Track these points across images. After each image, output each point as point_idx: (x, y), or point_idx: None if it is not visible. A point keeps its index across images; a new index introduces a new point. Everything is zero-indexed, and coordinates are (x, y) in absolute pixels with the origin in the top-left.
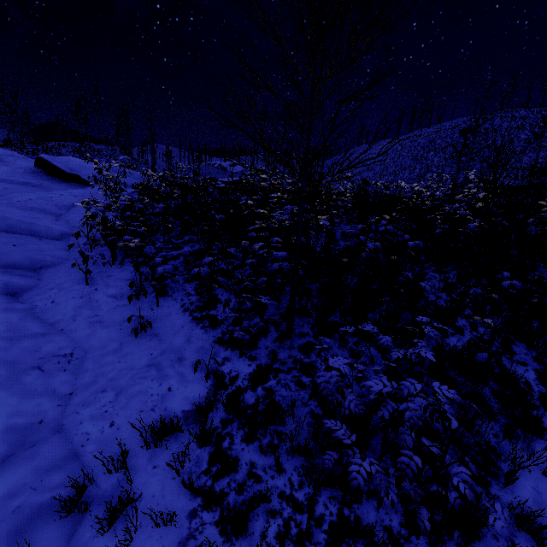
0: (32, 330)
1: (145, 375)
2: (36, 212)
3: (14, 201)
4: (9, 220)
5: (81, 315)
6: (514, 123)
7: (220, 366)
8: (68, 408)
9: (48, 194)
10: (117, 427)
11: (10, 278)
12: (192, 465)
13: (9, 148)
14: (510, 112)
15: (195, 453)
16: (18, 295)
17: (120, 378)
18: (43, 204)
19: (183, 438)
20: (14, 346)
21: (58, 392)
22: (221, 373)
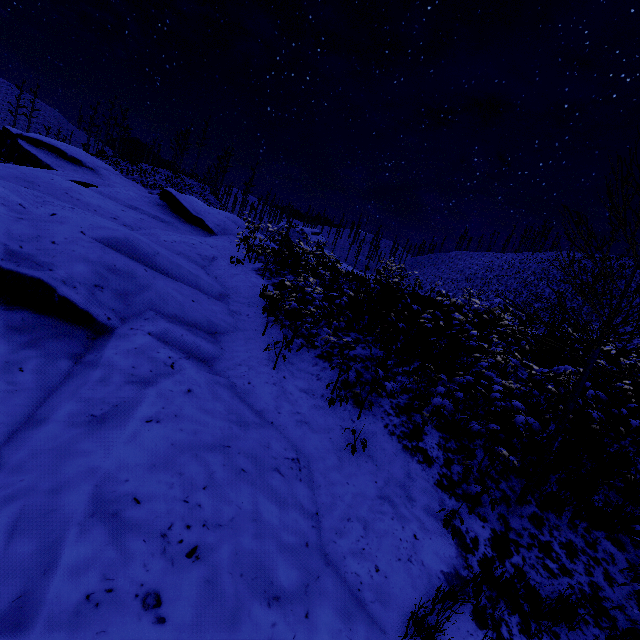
0: (248, 416)
1: (382, 510)
2: (184, 258)
3: (162, 240)
4: (182, 268)
5: (283, 409)
6: None
7: (463, 522)
8: (323, 533)
9: (189, 239)
10: (384, 575)
11: (201, 341)
12: None
13: (104, 160)
14: None
15: (478, 635)
16: (208, 363)
17: (357, 506)
18: (187, 250)
19: (457, 609)
20: (247, 435)
21: (306, 508)
22: (458, 529)
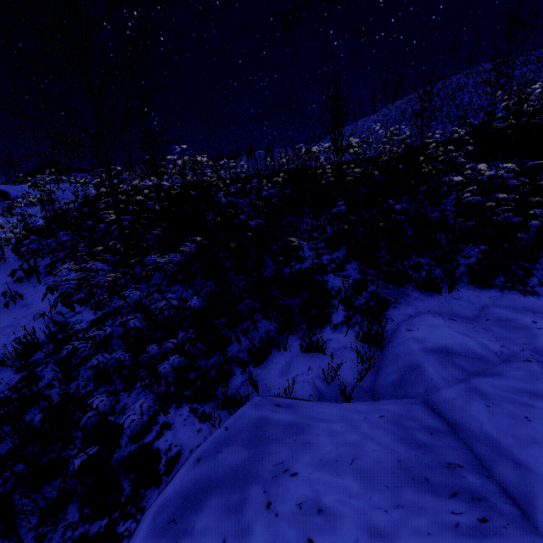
0: None
1: (0, 333)
2: None
3: None
4: None
5: None
6: (479, 78)
7: (62, 316)
8: None
9: None
10: None
11: None
12: (2, 385)
13: None
14: (475, 68)
15: (9, 378)
16: None
17: None
18: None
19: (6, 369)
20: None
21: None
22: (68, 322)
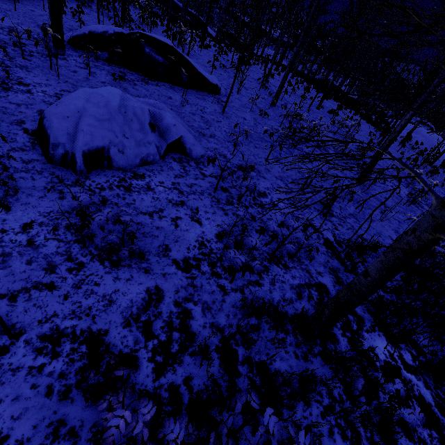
0: None
1: None
2: None
3: None
4: None
5: None
6: None
7: None
8: None
9: None
10: None
11: None
12: None
13: None
14: None
15: None
16: None
17: None
18: None
19: None
20: None
21: None
22: None
